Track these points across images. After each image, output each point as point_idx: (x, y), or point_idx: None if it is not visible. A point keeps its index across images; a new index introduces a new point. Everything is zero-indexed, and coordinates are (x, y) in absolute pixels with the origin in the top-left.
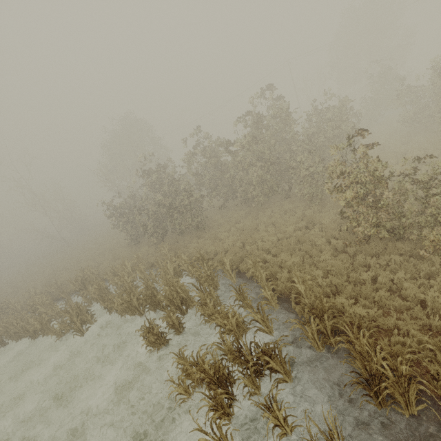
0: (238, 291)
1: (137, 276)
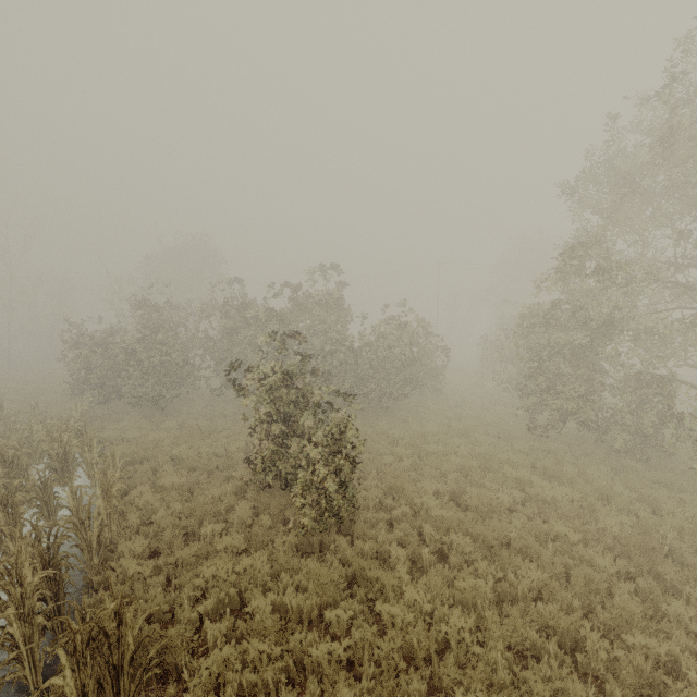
0: (45, 485)
1: None
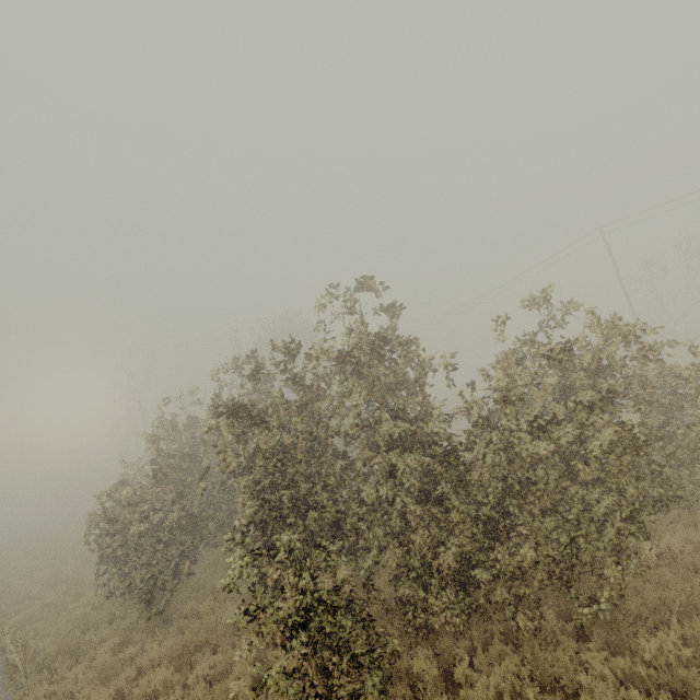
0: None
1: None
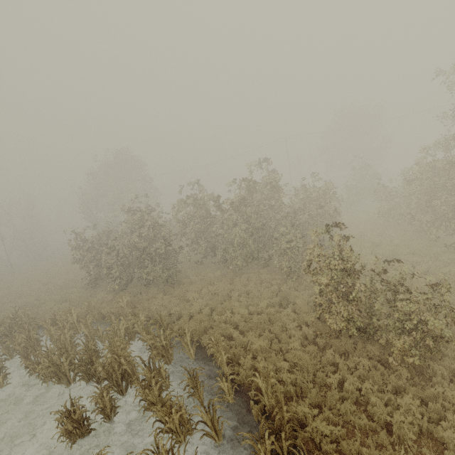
0: (192, 376)
1: (82, 328)
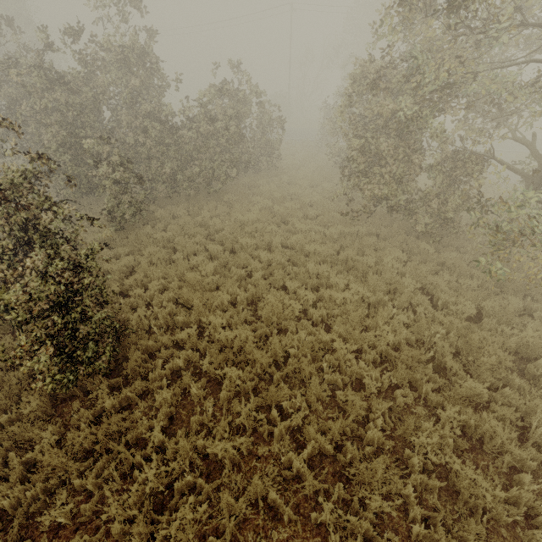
0: None
1: None
